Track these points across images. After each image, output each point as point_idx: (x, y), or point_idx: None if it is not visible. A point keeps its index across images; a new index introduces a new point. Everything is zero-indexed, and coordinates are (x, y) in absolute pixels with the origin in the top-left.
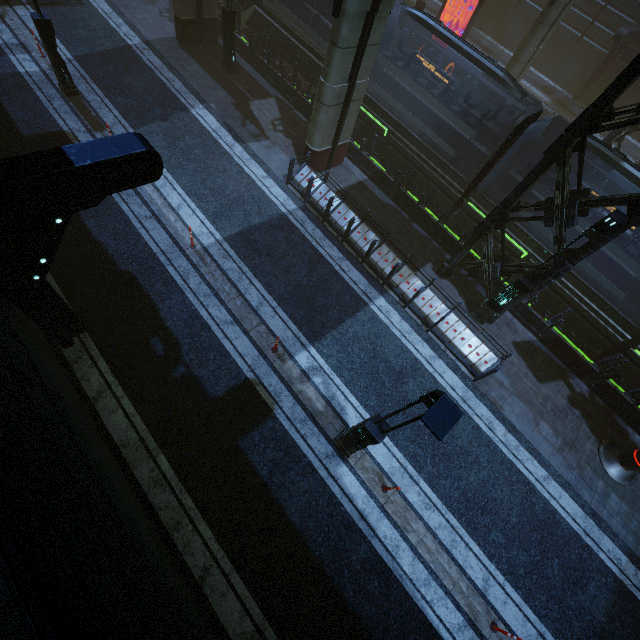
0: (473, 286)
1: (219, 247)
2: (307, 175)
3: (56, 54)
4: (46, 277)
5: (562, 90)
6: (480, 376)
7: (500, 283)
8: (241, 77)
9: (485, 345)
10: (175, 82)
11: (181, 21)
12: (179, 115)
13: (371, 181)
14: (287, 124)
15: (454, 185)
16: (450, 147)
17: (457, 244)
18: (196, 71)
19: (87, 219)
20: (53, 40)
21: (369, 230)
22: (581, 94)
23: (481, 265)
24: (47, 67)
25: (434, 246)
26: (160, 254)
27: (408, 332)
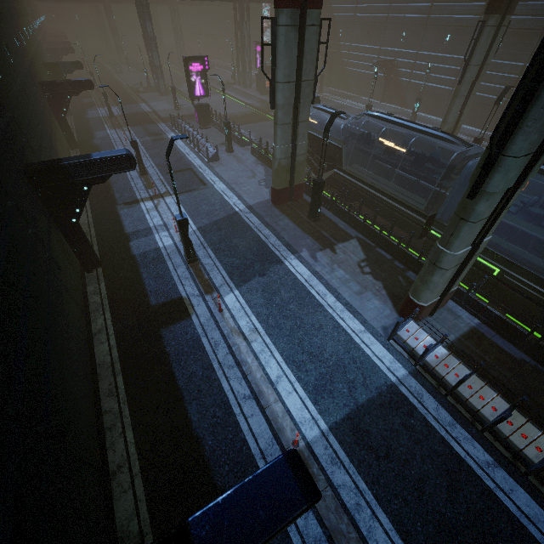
0: None
1: (325, 443)
2: (414, 332)
3: (187, 238)
4: (139, 498)
5: None
6: None
7: None
8: (324, 223)
9: None
10: (270, 237)
11: (277, 190)
12: (274, 268)
13: (486, 326)
14: (373, 264)
15: None
16: None
17: None
18: (287, 224)
19: (189, 403)
20: (187, 229)
21: (527, 422)
22: None
23: None
24: (178, 240)
25: None
26: (259, 457)
27: None
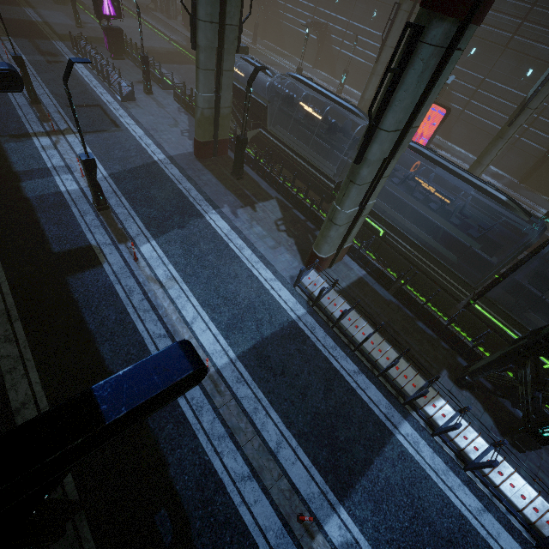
0: (495, 396)
1: (233, 368)
2: (314, 279)
3: (95, 182)
4: None
5: (507, 175)
6: (548, 547)
7: (542, 413)
8: (247, 182)
9: (543, 498)
10: (192, 191)
11: (200, 142)
12: (195, 221)
13: (370, 276)
14: (288, 223)
15: (458, 287)
16: (452, 254)
17: (471, 349)
18: (209, 180)
19: (101, 344)
20: (94, 172)
21: (383, 341)
22: (525, 179)
23: (516, 390)
24: (85, 185)
25: (444, 347)
26: None
27: (444, 472)
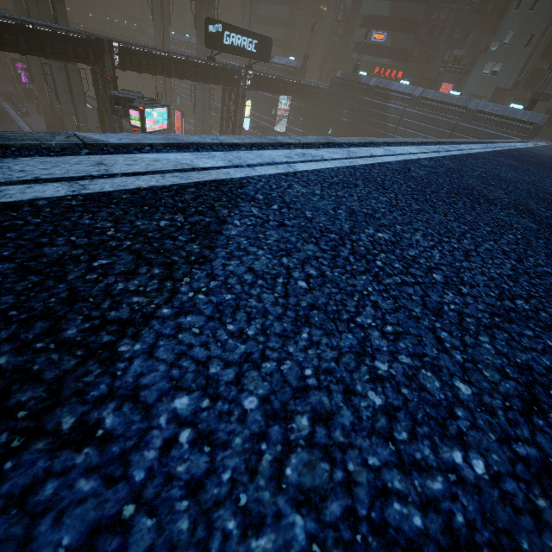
0: None
1: None
2: None
3: None
4: None
5: None
6: None
7: None
8: None
9: None
10: None
11: (47, 124)
12: None
13: None
14: None
15: None
16: None
17: None
18: None
19: None
20: None
21: None
22: None
23: None
24: None
25: None
26: None
27: None
